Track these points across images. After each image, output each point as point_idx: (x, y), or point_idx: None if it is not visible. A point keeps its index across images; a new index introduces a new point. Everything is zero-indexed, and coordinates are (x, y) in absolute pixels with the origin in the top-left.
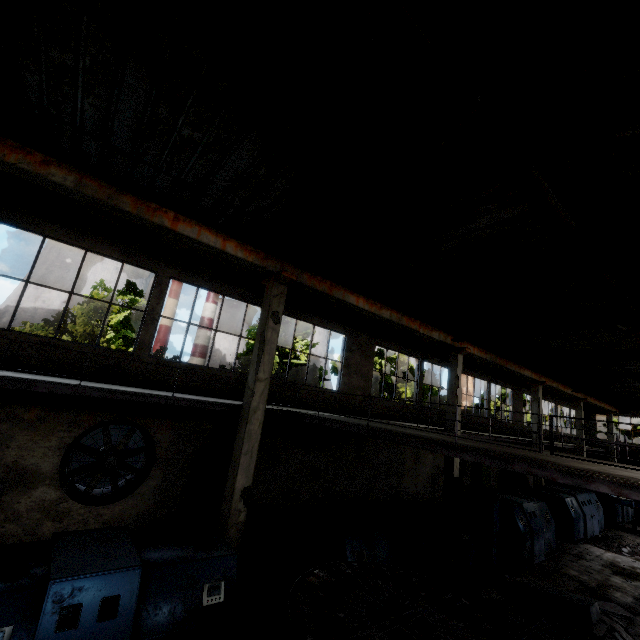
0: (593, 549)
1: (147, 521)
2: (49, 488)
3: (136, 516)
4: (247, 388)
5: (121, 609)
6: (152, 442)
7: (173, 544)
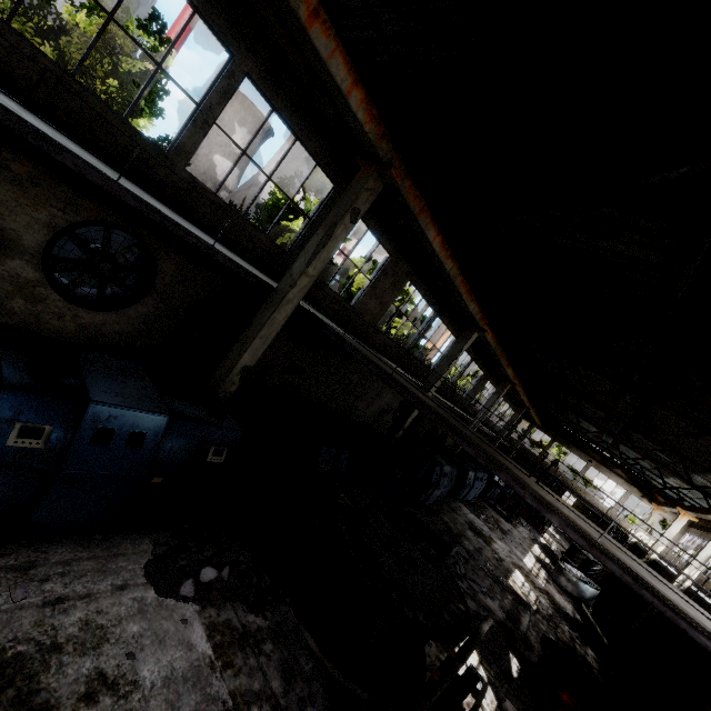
0: (464, 508)
1: (125, 342)
2: (27, 265)
3: (115, 333)
4: (289, 274)
5: (146, 444)
6: (155, 269)
7: (188, 400)
